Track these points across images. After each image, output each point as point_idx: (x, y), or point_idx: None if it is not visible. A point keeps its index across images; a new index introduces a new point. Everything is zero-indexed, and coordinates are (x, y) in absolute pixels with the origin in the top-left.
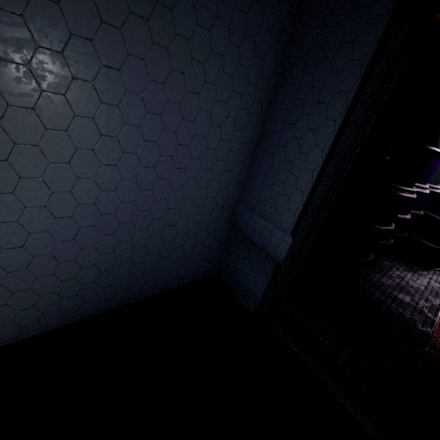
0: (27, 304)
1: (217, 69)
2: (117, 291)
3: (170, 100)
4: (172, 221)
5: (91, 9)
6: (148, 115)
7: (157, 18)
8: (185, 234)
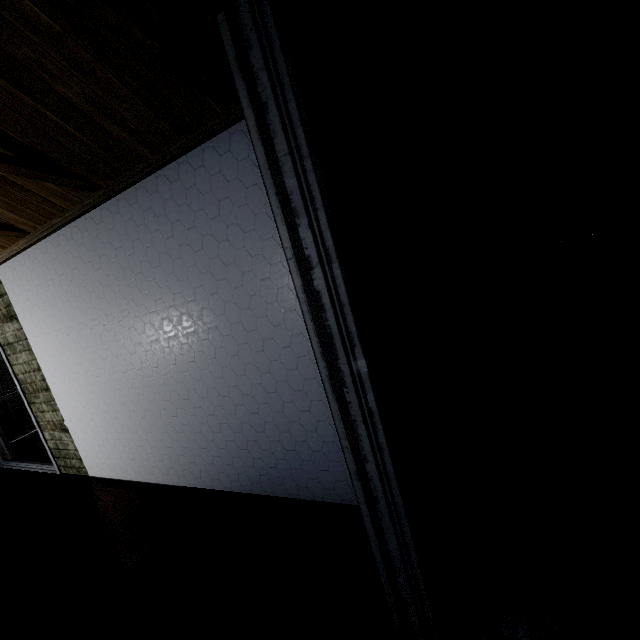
0: (228, 461)
1: (275, 248)
2: (284, 477)
3: (251, 294)
4: (305, 405)
5: (197, 272)
6: (242, 312)
7: (222, 251)
8: (330, 424)
